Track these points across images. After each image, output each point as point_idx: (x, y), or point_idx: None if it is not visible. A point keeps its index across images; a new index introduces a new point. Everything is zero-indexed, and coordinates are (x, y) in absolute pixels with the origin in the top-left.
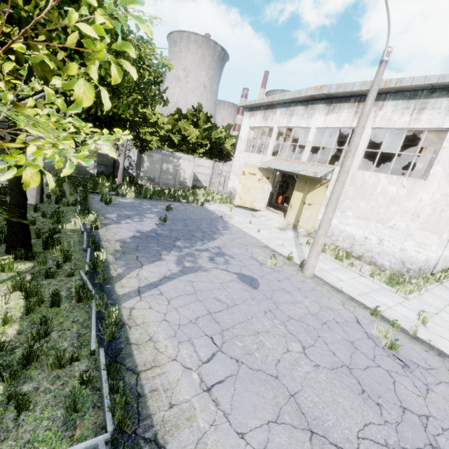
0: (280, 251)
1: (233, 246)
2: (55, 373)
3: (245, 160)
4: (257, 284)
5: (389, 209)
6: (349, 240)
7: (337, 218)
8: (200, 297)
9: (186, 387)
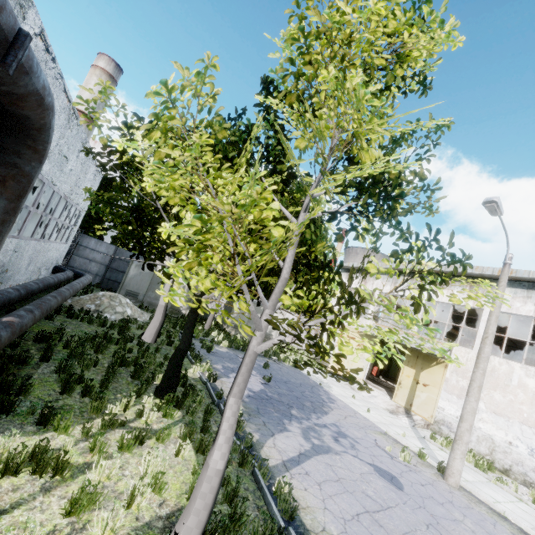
0: (405, 443)
1: (350, 426)
2: None
3: None
4: (399, 484)
5: (533, 408)
6: (487, 443)
7: None
8: (348, 488)
9: None
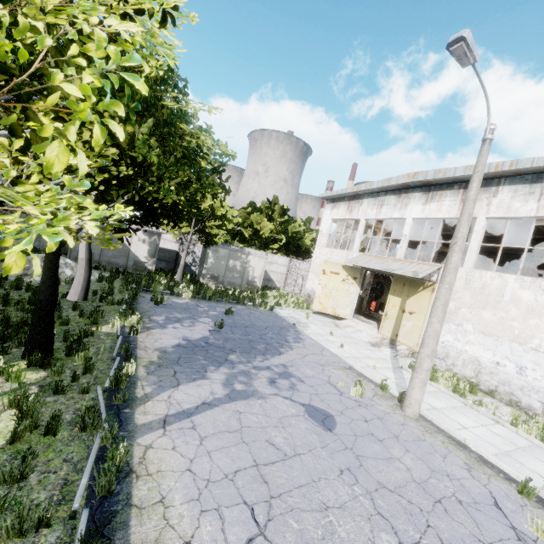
0: (370, 376)
1: (305, 365)
2: None
3: (327, 256)
4: (332, 423)
5: (526, 323)
6: (473, 366)
7: (451, 333)
8: (247, 438)
9: None
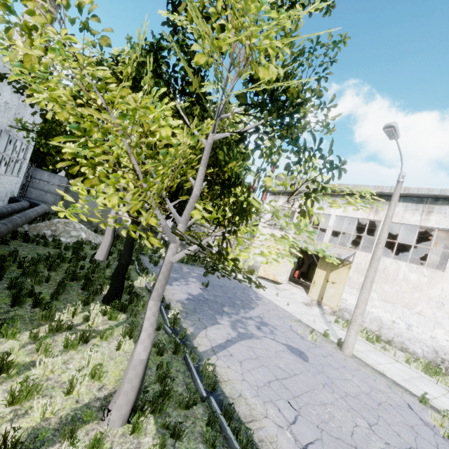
0: (314, 327)
1: (272, 317)
2: (183, 413)
3: (268, 235)
4: (306, 357)
5: (413, 295)
6: (377, 323)
7: None
8: (264, 363)
9: (285, 443)
